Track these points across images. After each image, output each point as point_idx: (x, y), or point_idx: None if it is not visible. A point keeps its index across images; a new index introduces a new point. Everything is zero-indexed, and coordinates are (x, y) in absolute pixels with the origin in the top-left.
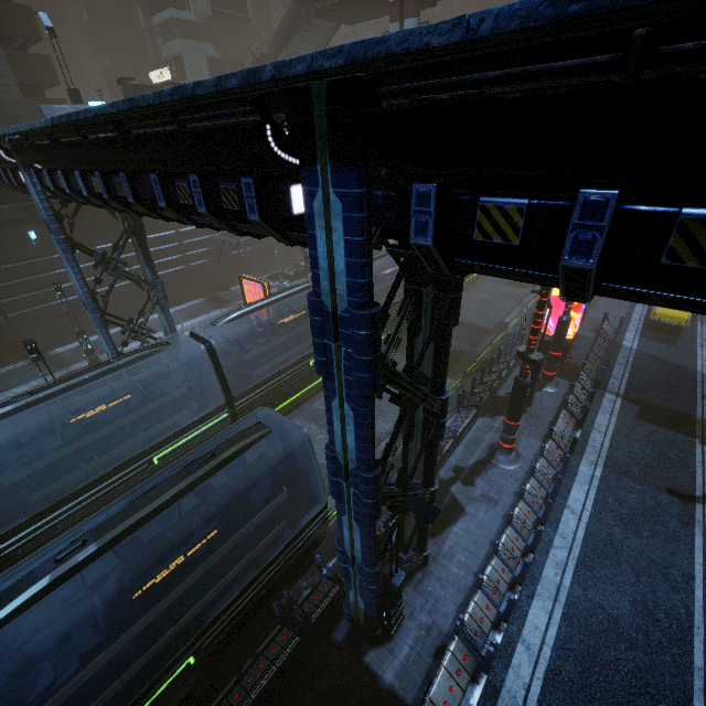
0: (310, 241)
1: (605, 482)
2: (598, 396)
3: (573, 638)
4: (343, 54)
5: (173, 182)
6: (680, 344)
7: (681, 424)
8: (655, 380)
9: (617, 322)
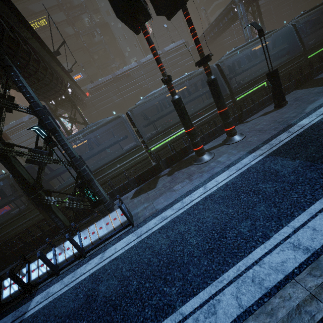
0: None
1: None
2: None
3: None
4: None
5: None
6: None
7: None
8: None
9: None
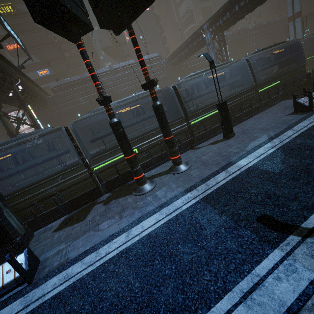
0: None
1: None
2: None
3: None
4: None
5: None
6: None
7: None
8: None
9: None
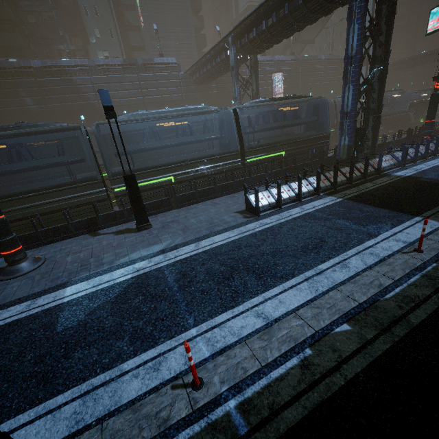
0: None
1: None
2: None
3: None
4: None
5: None
6: None
7: None
8: None
9: None
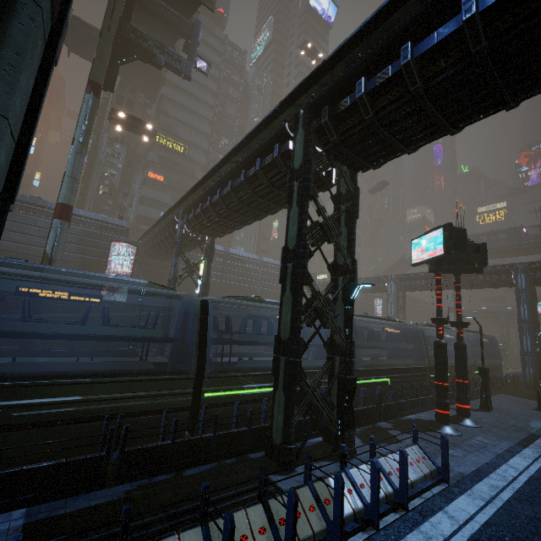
0: (516, 280)
1: None
2: None
3: None
4: (530, 262)
5: (477, 277)
6: None
7: None
8: None
9: None
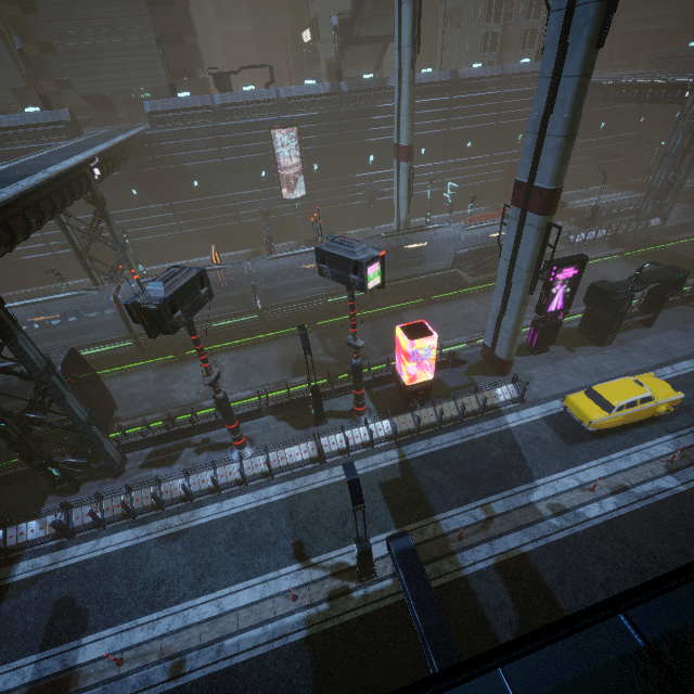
0: None
1: (268, 506)
2: (383, 448)
3: (116, 558)
4: None
5: None
6: (576, 447)
7: (408, 511)
8: (466, 464)
9: (548, 391)
